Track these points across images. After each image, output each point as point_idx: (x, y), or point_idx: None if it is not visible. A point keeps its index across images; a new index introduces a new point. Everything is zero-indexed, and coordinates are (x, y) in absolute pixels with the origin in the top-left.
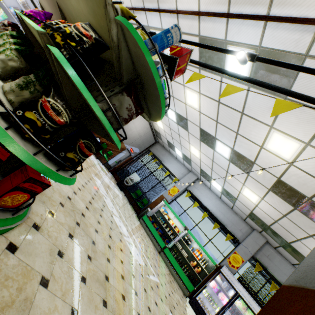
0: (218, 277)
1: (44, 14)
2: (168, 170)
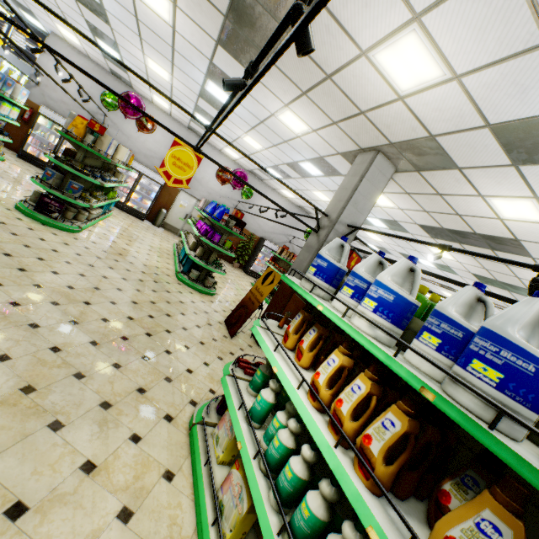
0: None
1: None
2: None
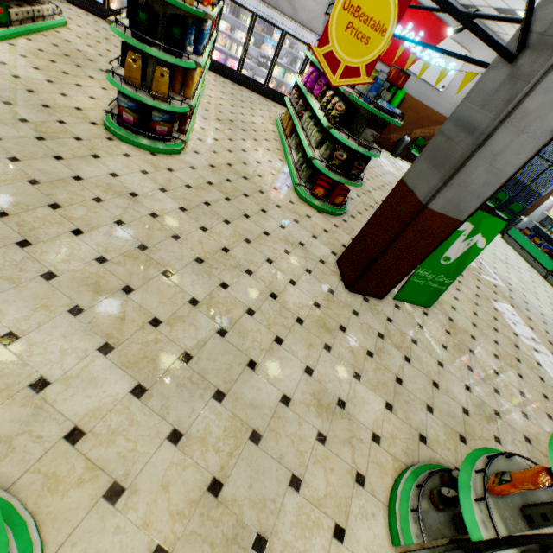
0: None
1: (314, 78)
2: None
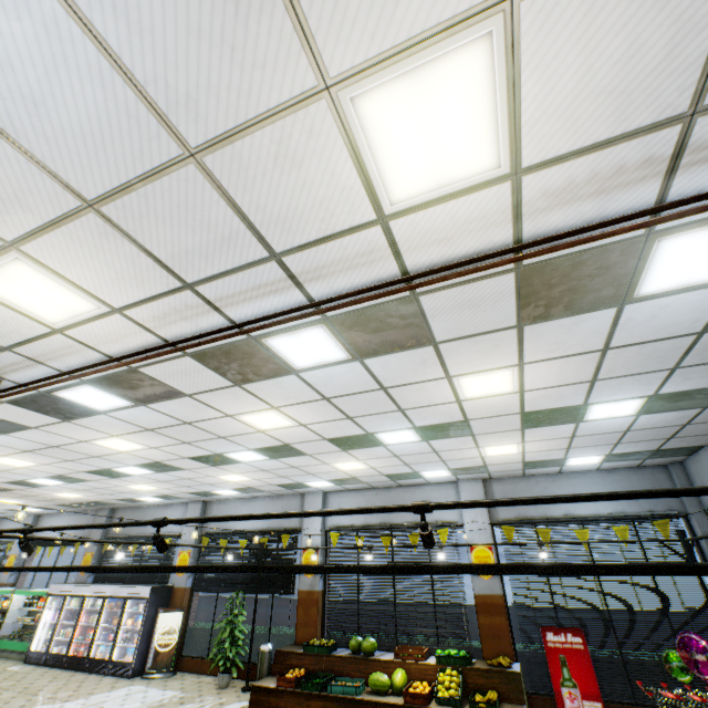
0: (56, 601)
1: None
2: (1, 543)
